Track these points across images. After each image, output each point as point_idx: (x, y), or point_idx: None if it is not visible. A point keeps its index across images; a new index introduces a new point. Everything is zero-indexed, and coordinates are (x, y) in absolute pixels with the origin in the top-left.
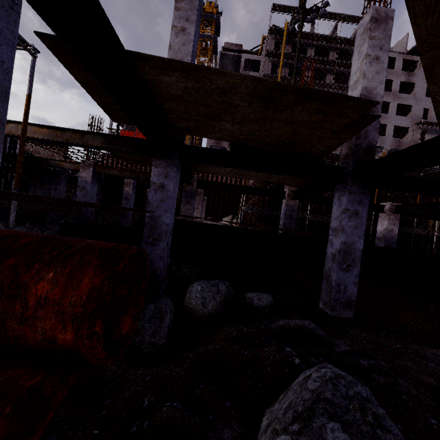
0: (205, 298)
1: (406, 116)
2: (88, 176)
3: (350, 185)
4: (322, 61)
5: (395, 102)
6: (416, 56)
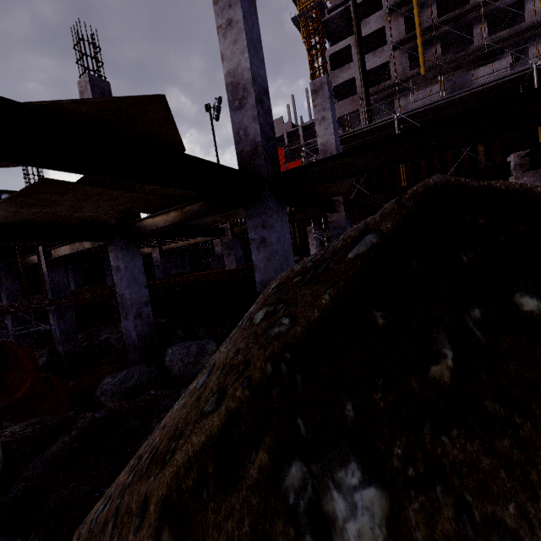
0: (173, 361)
1: None
2: (157, 255)
3: (247, 207)
4: None
5: None
6: None
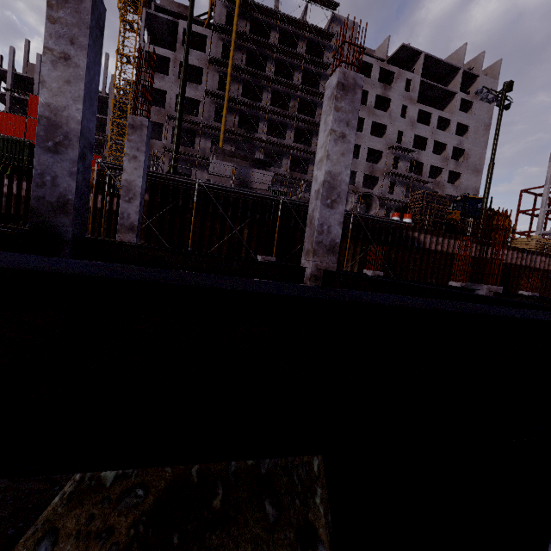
0: None
1: (382, 137)
2: None
3: None
4: (288, 52)
5: (370, 119)
6: (397, 66)
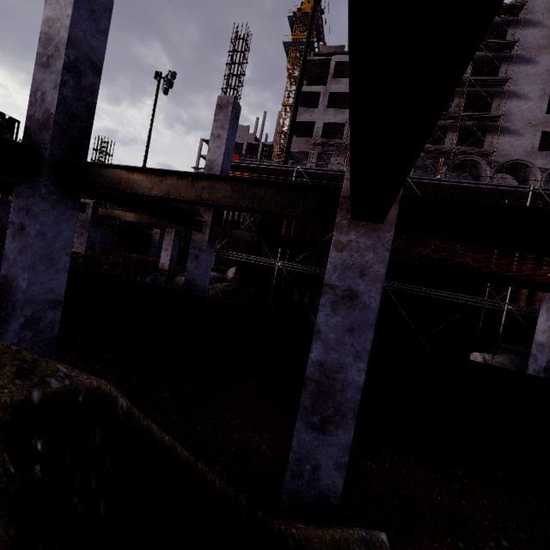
0: None
1: None
2: None
3: (18, 182)
4: None
5: None
6: None
